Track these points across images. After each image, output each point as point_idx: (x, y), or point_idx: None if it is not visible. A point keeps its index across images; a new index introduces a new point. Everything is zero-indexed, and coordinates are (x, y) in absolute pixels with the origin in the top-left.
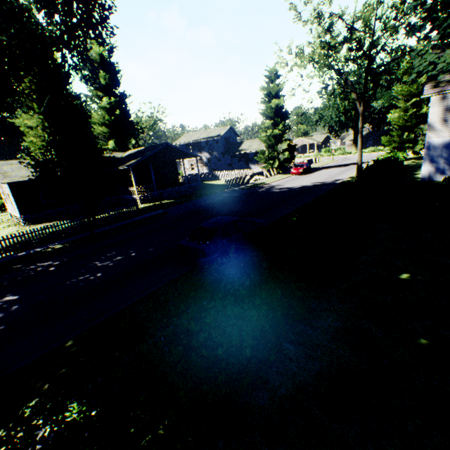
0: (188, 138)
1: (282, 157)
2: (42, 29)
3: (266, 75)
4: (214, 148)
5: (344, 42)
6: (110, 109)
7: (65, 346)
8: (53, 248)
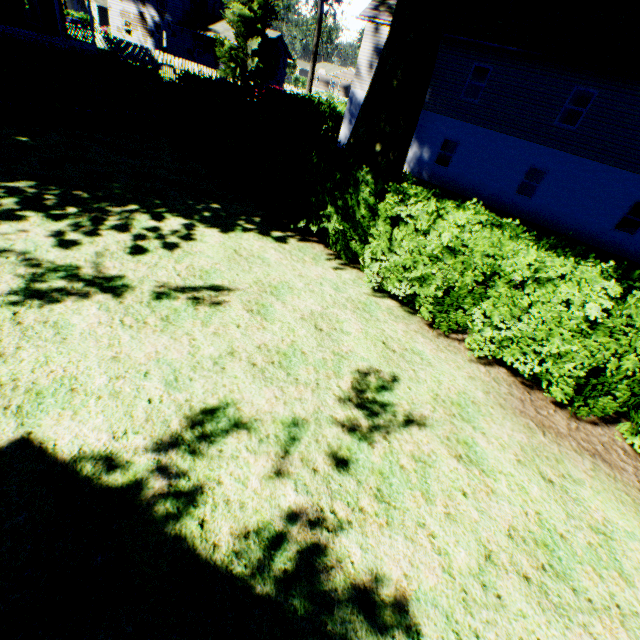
0: None
1: (251, 64)
2: None
3: None
4: (168, 5)
5: None
6: None
7: None
8: None
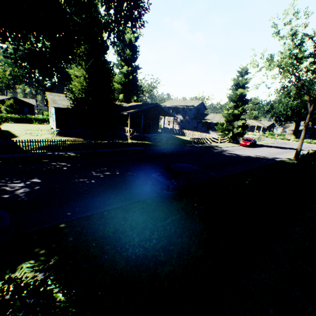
0: (171, 103)
1: (235, 130)
2: (101, 17)
3: (239, 71)
4: (187, 113)
5: (310, 56)
6: (126, 74)
7: (59, 226)
8: (69, 155)
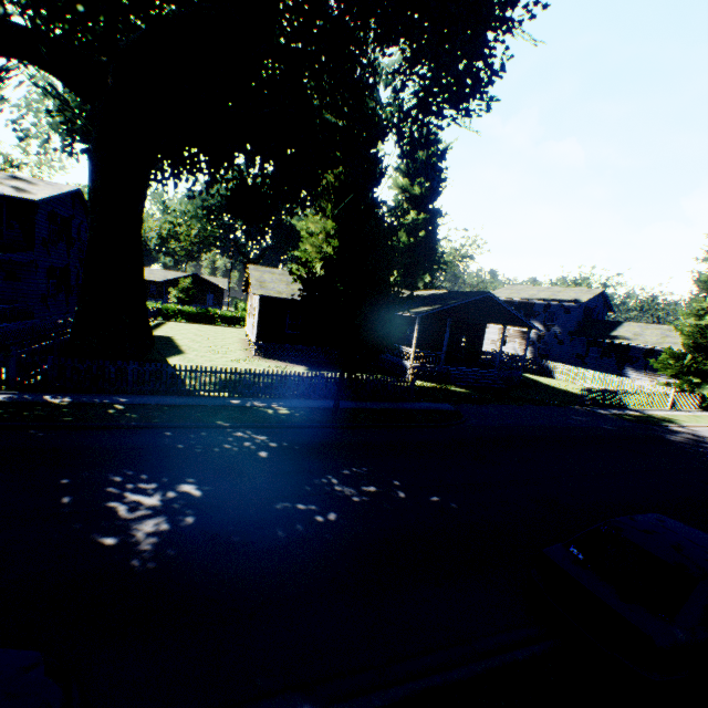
0: (512, 292)
1: None
2: (380, 109)
3: None
4: (558, 319)
5: None
6: (412, 228)
7: None
8: (276, 411)
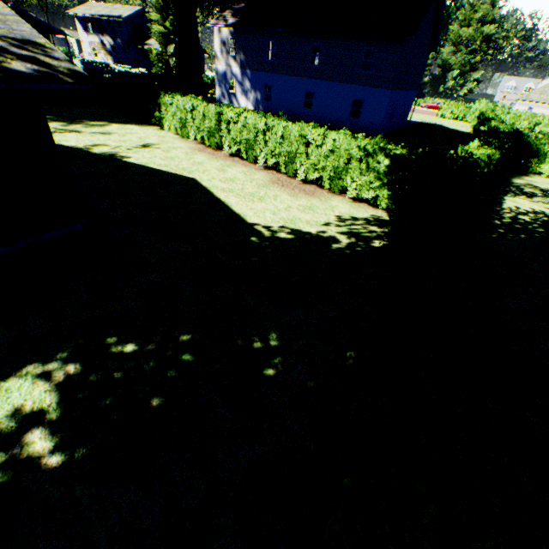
0: (87, 9)
1: (172, 62)
2: None
3: None
4: (118, 33)
5: None
6: None
7: None
8: None
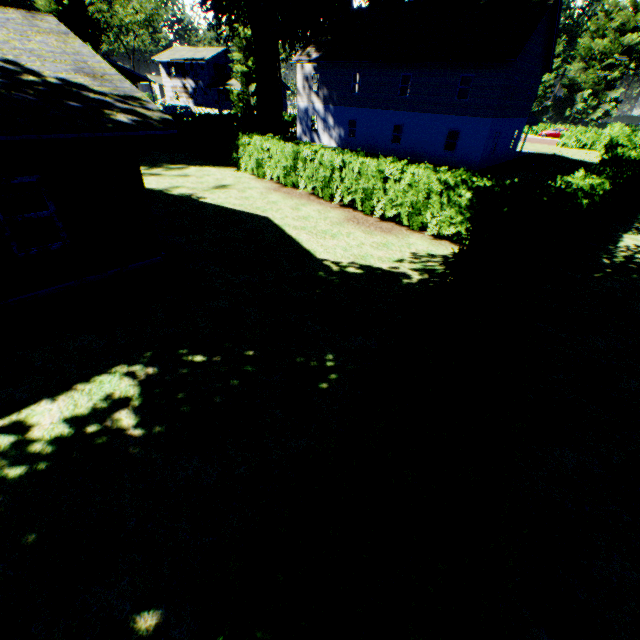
0: (172, 54)
1: (252, 102)
2: None
3: None
4: (200, 75)
5: None
6: None
7: None
8: None
